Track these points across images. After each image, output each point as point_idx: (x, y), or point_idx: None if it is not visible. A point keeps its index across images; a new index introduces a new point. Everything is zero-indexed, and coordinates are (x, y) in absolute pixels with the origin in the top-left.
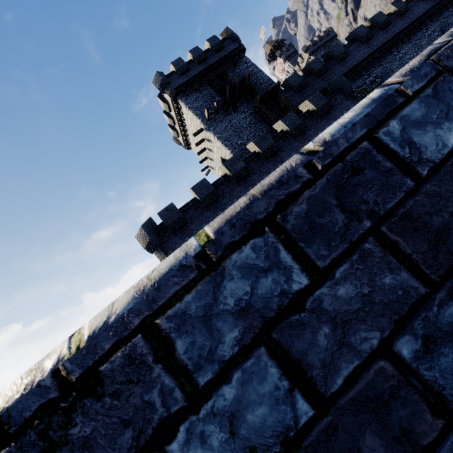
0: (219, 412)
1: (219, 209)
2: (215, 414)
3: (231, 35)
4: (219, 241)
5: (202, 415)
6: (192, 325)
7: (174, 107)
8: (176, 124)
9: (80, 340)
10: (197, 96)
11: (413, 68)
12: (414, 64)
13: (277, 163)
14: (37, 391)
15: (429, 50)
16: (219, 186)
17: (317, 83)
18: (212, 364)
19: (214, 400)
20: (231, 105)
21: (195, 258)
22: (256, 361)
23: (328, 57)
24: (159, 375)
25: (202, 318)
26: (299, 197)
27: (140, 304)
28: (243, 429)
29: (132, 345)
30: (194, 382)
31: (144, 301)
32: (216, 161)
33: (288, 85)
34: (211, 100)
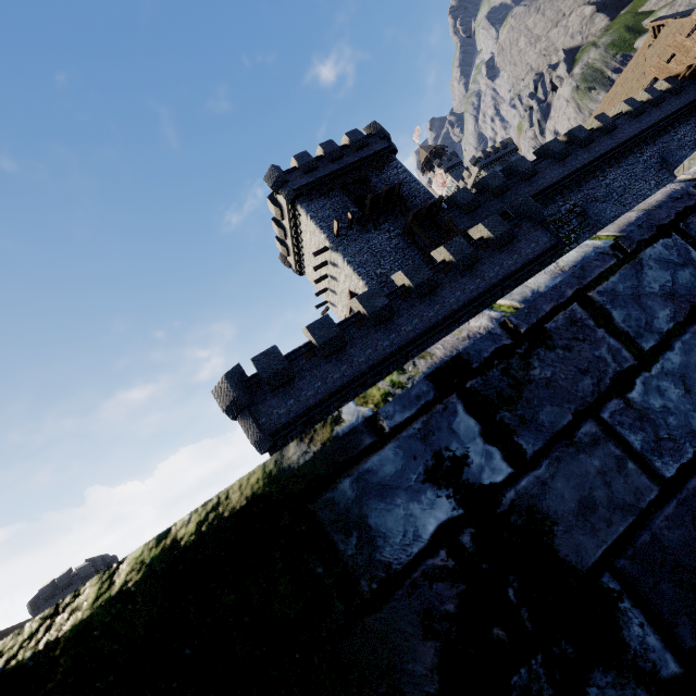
0: (669, 372)
1: (344, 362)
2: (666, 374)
3: (379, 131)
4: (630, 237)
5: (653, 373)
6: (623, 301)
7: (289, 214)
8: (288, 238)
9: (510, 306)
10: (325, 203)
11: None
12: None
13: (434, 305)
14: (490, 338)
15: None
16: (348, 328)
17: (494, 204)
18: (652, 334)
19: (662, 362)
20: (371, 220)
21: (610, 248)
22: (693, 336)
23: (509, 173)
24: (603, 337)
25: (632, 297)
26: (695, 211)
27: (569, 279)
28: (695, 389)
29: (570, 311)
30: (638, 346)
31: (572, 277)
32: (340, 294)
33: (454, 203)
34: (344, 210)
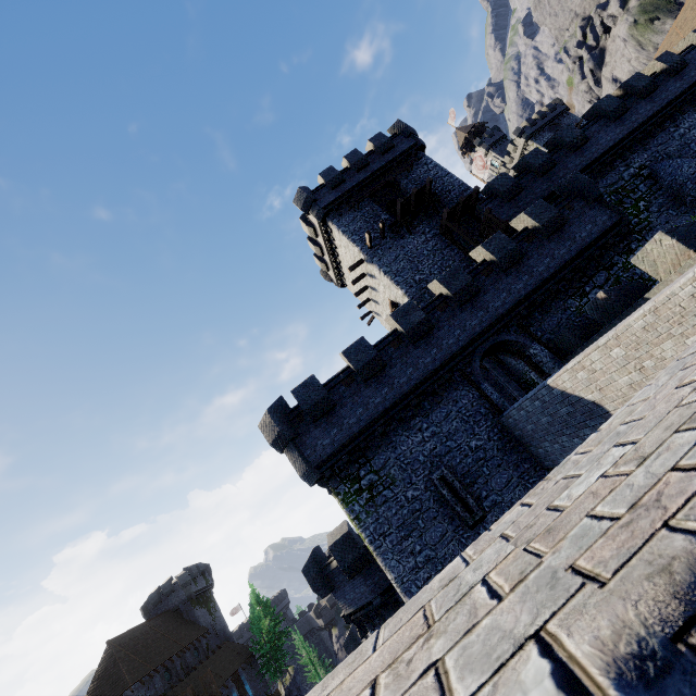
0: None
1: (384, 385)
2: None
3: (403, 130)
4: None
5: None
6: None
7: (322, 231)
8: (325, 254)
9: None
10: (355, 215)
11: (646, 652)
12: (650, 620)
13: (477, 312)
14: None
15: (690, 568)
16: (385, 349)
17: (539, 184)
18: None
19: None
20: (404, 225)
21: None
22: None
23: (554, 146)
24: None
25: None
26: None
27: None
28: None
29: None
30: None
31: None
32: (382, 304)
33: (492, 192)
34: (376, 219)
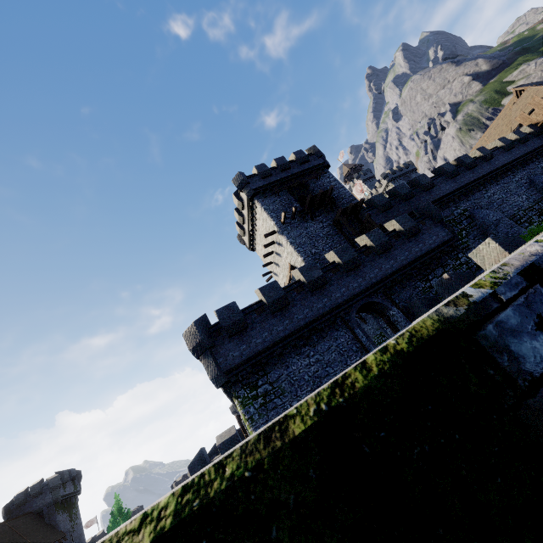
0: None
1: (286, 318)
2: None
3: (317, 152)
4: None
5: None
6: None
7: (248, 206)
8: (245, 223)
9: None
10: (275, 199)
11: None
12: None
13: (358, 278)
14: None
15: None
16: (290, 292)
17: (402, 206)
18: None
19: None
20: (309, 213)
21: None
22: None
23: (414, 185)
24: None
25: None
26: None
27: None
28: None
29: None
30: None
31: None
32: (282, 266)
33: (372, 204)
34: (289, 205)
